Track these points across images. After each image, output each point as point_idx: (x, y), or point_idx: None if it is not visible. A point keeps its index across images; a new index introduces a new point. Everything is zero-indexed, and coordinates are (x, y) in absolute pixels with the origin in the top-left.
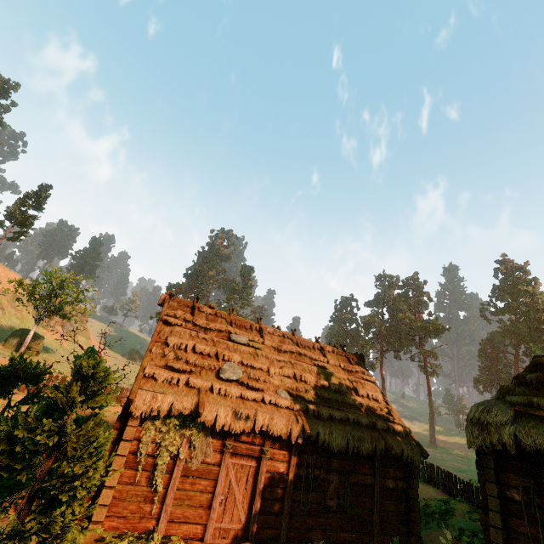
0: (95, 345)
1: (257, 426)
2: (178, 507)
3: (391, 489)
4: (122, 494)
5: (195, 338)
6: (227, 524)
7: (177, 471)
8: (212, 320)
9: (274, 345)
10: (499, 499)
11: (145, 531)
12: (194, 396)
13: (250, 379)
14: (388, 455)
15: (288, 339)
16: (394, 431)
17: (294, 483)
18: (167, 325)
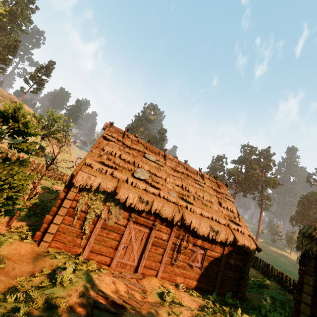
0: (74, 159)
1: (153, 209)
2: (97, 245)
3: (232, 264)
4: (64, 230)
5: (122, 151)
6: (125, 261)
7: (98, 224)
8: (135, 144)
9: (172, 166)
10: (313, 287)
11: (75, 253)
12: (115, 182)
13: (153, 181)
14: (234, 244)
15: (181, 165)
16: (241, 232)
17: (171, 247)
18: (105, 140)
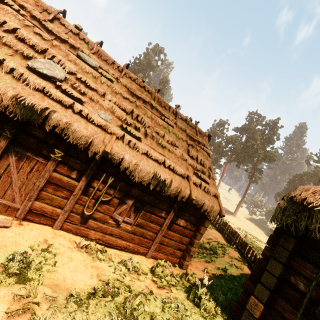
0: None
1: (49, 124)
2: None
3: (180, 226)
4: None
5: (28, 29)
6: None
7: None
8: (71, 37)
9: (128, 87)
10: (278, 279)
11: None
12: None
13: (73, 89)
14: (189, 203)
15: (147, 92)
16: (205, 189)
17: (85, 191)
18: None
